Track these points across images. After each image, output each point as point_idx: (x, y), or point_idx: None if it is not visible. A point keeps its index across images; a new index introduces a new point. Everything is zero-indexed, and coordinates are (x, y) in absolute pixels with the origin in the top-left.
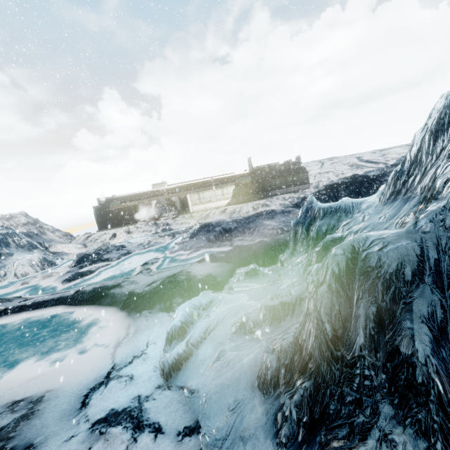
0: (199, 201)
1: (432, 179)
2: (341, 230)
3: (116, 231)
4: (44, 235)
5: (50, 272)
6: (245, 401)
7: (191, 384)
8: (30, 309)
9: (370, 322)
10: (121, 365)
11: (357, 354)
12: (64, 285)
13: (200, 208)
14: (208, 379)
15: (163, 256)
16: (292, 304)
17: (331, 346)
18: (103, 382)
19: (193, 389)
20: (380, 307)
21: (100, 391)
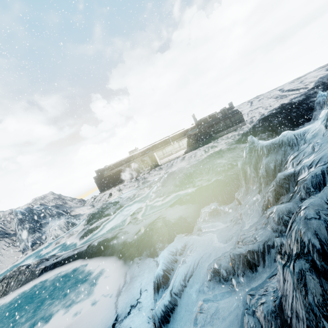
0: (163, 156)
1: None
2: (291, 165)
3: (111, 191)
4: (66, 204)
5: (72, 231)
6: None
7: None
8: (60, 265)
9: None
10: (122, 316)
11: None
12: (81, 241)
13: (165, 160)
14: None
15: (145, 205)
16: (260, 252)
17: None
18: None
19: None
20: None
21: None
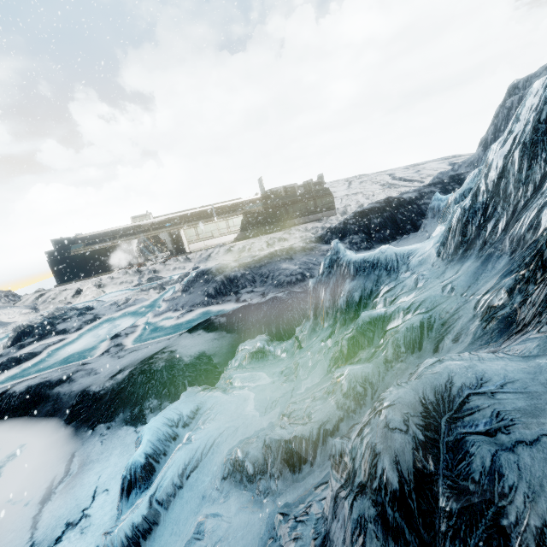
0: (197, 237)
1: (533, 228)
2: (382, 301)
3: (82, 285)
4: None
5: None
6: None
7: None
8: None
9: None
10: (41, 546)
11: None
12: None
13: (199, 246)
14: None
15: (144, 322)
16: (311, 441)
17: None
18: None
19: None
20: None
21: None
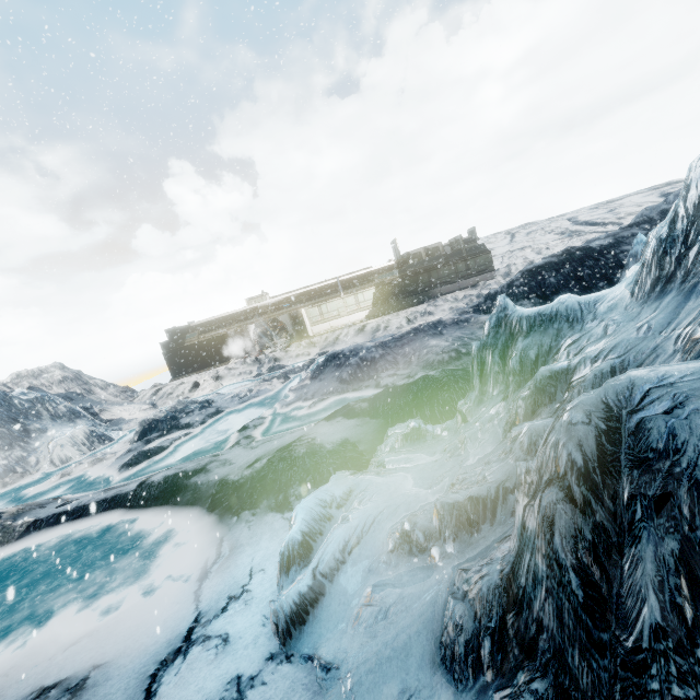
0: (321, 317)
1: None
2: (565, 356)
3: (198, 378)
4: (92, 395)
5: (102, 453)
6: (421, 692)
7: (325, 651)
8: (72, 518)
9: (668, 574)
10: (209, 614)
11: (648, 646)
12: (122, 473)
13: (323, 328)
14: (353, 642)
15: (271, 413)
16: (490, 500)
17: (585, 618)
18: (180, 648)
19: (328, 663)
20: (687, 542)
21: (175, 667)
